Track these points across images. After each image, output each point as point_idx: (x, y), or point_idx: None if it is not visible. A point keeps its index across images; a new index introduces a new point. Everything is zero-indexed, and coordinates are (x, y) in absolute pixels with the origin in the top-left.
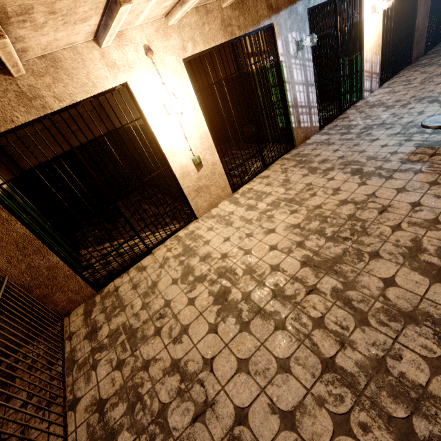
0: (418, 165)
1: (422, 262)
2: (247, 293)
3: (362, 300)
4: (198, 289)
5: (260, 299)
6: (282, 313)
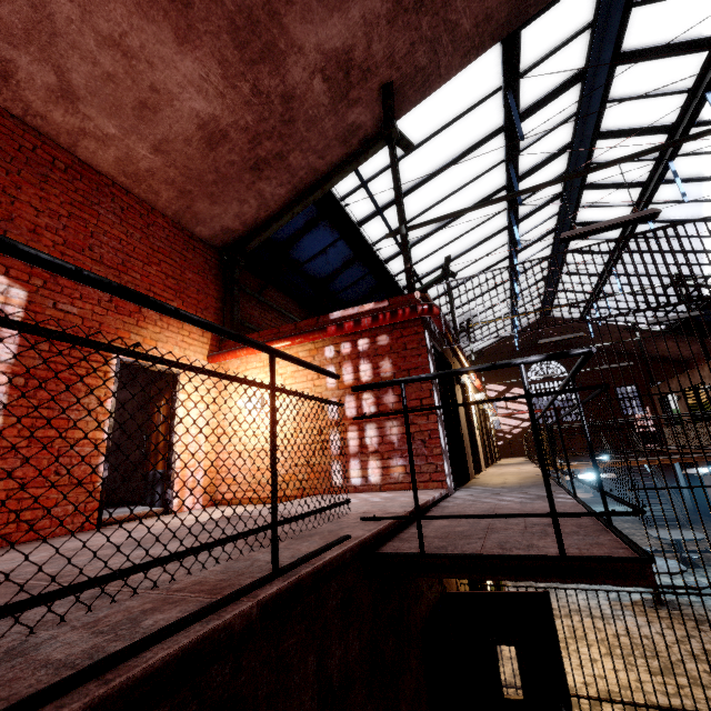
0: (625, 611)
1: (705, 660)
2: (648, 700)
3: (710, 683)
4: (607, 710)
5: (661, 700)
6: (686, 702)
